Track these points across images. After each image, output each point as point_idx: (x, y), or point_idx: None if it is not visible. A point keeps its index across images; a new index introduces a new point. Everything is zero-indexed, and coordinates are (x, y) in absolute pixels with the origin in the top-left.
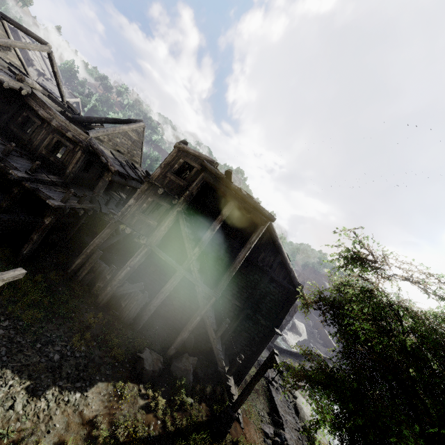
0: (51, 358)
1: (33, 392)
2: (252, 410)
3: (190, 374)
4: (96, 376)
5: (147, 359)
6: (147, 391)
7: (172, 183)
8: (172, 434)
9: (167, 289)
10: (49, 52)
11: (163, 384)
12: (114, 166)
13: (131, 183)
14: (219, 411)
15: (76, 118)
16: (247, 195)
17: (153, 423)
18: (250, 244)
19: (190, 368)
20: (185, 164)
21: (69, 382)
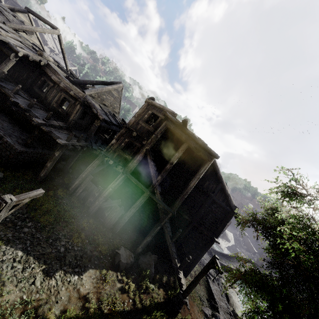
0: (59, 250)
1: (47, 273)
2: (195, 296)
3: (152, 267)
4: (88, 264)
5: (123, 254)
6: (123, 278)
7: (142, 128)
8: (139, 310)
9: (137, 205)
10: (59, 34)
11: (133, 273)
12: (102, 115)
13: (113, 127)
14: (172, 296)
15: (76, 81)
16: (198, 138)
17: (126, 301)
18: (199, 175)
19: (152, 263)
20: (152, 114)
21: (70, 268)
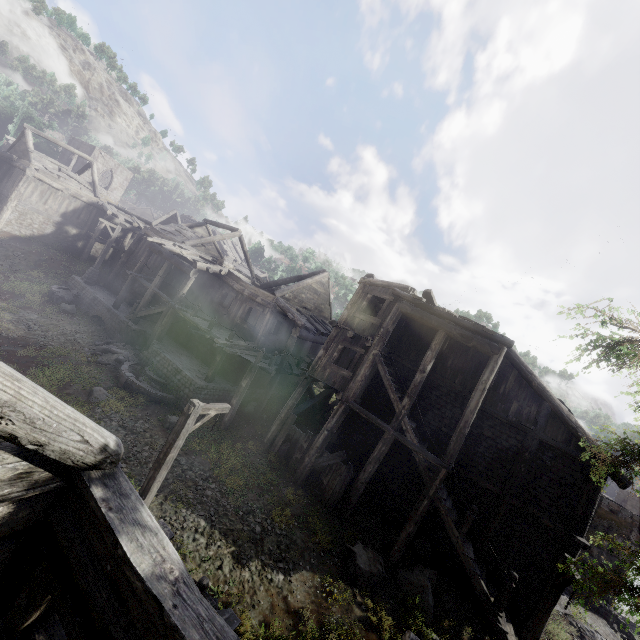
0: (253, 529)
1: (237, 559)
2: None
3: (427, 593)
4: (300, 562)
5: (361, 555)
6: (365, 599)
7: (362, 323)
8: None
9: (376, 458)
10: (240, 236)
11: (388, 599)
12: (301, 320)
13: (321, 339)
14: None
15: (263, 285)
16: (460, 317)
17: None
18: (482, 384)
19: (426, 584)
20: (379, 303)
21: (272, 560)
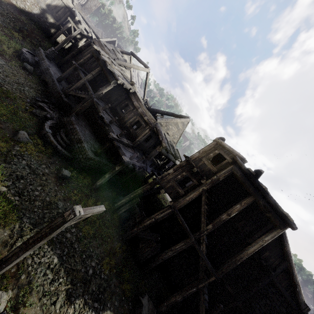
0: (87, 271)
1: (69, 296)
2: None
3: None
4: (108, 303)
5: (145, 306)
6: None
7: (204, 166)
8: None
9: (176, 250)
10: (148, 72)
11: None
12: (165, 143)
13: (169, 156)
14: None
15: (150, 109)
16: (270, 195)
17: None
18: (263, 242)
19: None
20: None
21: (91, 299)
